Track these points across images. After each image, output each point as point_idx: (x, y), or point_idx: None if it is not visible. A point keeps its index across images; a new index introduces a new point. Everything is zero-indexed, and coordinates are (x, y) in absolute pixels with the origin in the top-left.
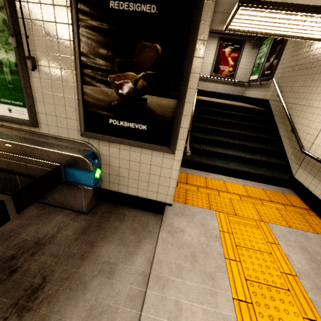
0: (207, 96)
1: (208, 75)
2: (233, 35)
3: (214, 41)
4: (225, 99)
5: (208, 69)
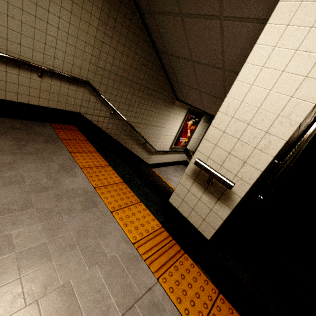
0: (161, 166)
1: (168, 148)
2: (198, 109)
3: (184, 112)
4: (173, 165)
5: (170, 142)
